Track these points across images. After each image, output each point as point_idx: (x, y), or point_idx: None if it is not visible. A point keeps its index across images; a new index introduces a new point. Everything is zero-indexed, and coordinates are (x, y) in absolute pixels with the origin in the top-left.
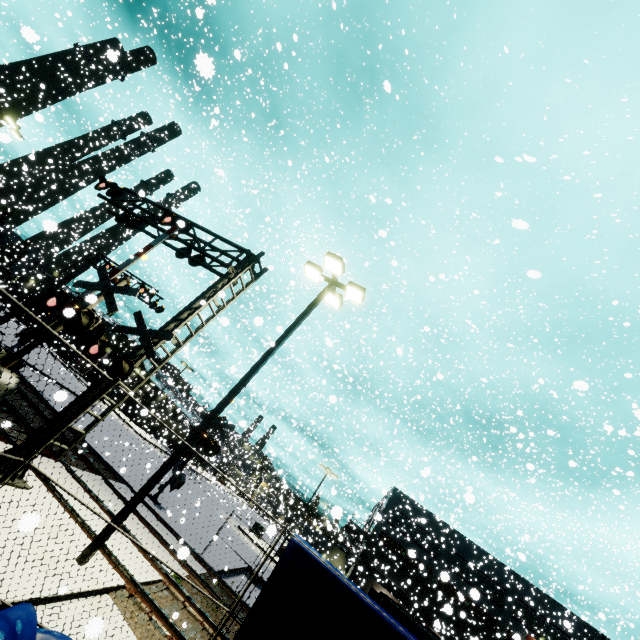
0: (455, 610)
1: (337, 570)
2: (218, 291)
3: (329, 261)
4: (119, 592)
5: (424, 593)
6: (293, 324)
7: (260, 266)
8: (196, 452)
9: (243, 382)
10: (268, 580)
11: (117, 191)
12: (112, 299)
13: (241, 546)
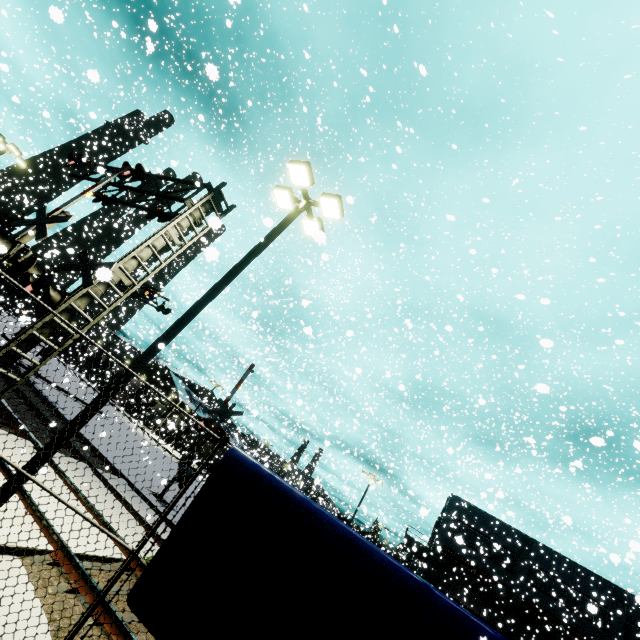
0: (548, 636)
1: (291, 487)
2: (172, 222)
3: (293, 170)
4: (38, 557)
5: (506, 617)
6: (258, 244)
7: (224, 200)
8: (85, 337)
9: (196, 306)
10: (190, 505)
11: (83, 163)
12: (43, 229)
13: None
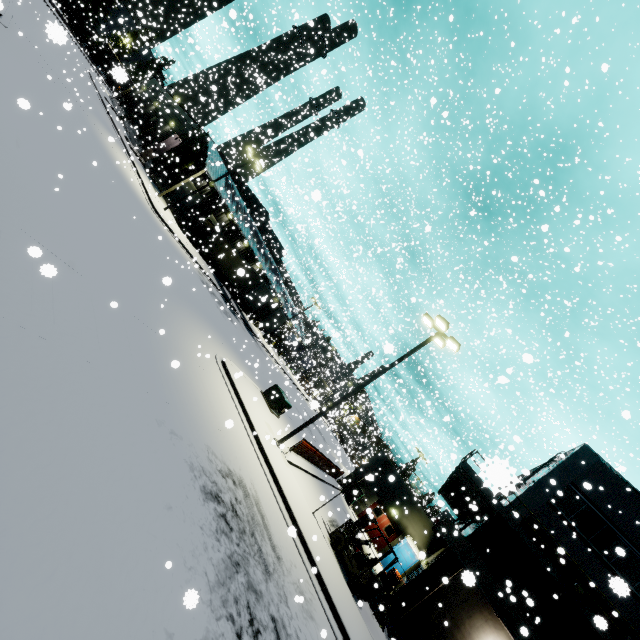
0: None
1: None
2: None
3: None
4: None
5: None
6: None
7: None
8: None
9: None
10: None
11: None
12: None
13: (102, 307)
